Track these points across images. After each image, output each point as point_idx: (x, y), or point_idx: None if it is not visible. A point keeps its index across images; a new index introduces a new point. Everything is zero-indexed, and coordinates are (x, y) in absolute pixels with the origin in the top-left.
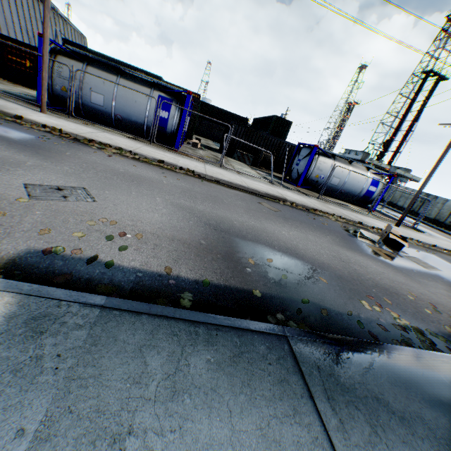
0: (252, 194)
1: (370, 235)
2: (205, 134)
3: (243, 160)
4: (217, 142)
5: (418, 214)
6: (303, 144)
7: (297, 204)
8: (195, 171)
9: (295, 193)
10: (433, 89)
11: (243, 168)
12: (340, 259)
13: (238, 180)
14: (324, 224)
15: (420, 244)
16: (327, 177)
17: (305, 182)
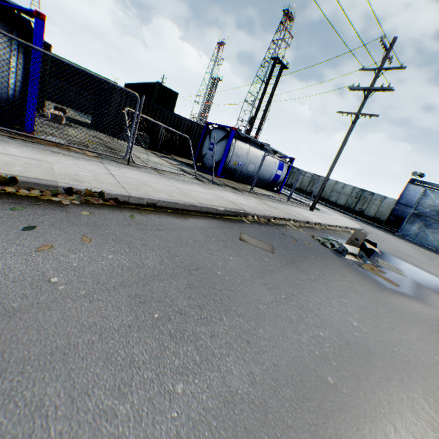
0: (212, 217)
1: (351, 249)
2: (57, 99)
3: (137, 142)
4: (78, 111)
5: (288, 185)
6: (211, 124)
7: (258, 215)
8: (105, 192)
9: (232, 192)
10: (280, 75)
11: (148, 156)
12: (436, 345)
13: (177, 192)
14: (309, 246)
15: (341, 229)
16: (244, 163)
17: (223, 171)
